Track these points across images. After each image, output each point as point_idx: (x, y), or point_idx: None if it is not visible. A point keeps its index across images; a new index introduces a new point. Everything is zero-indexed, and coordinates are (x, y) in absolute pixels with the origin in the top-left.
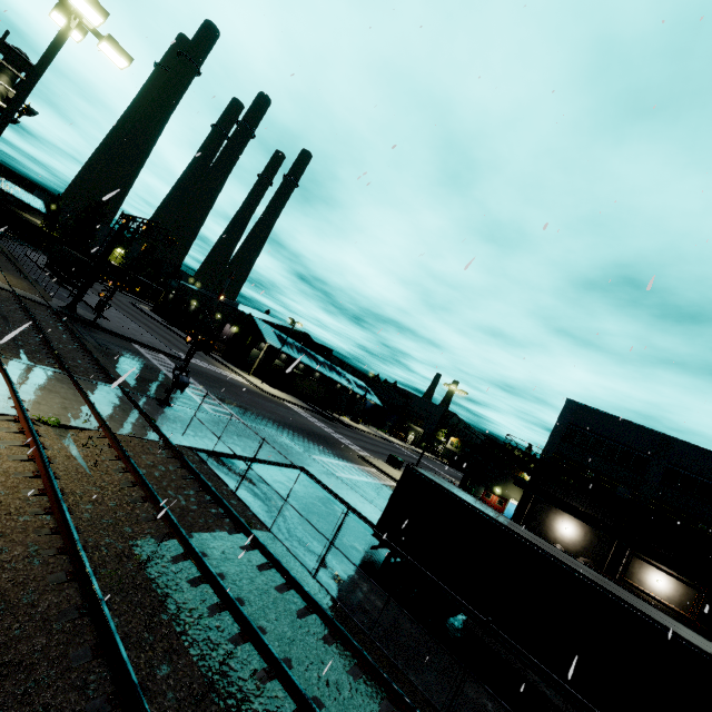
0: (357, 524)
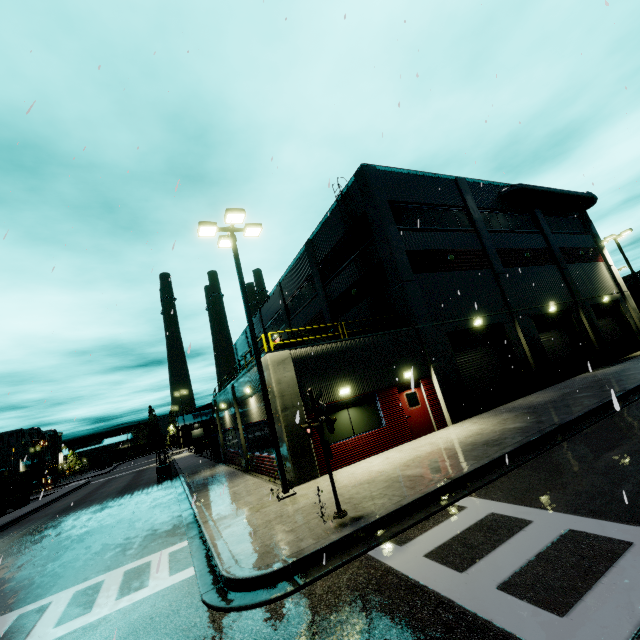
0: None
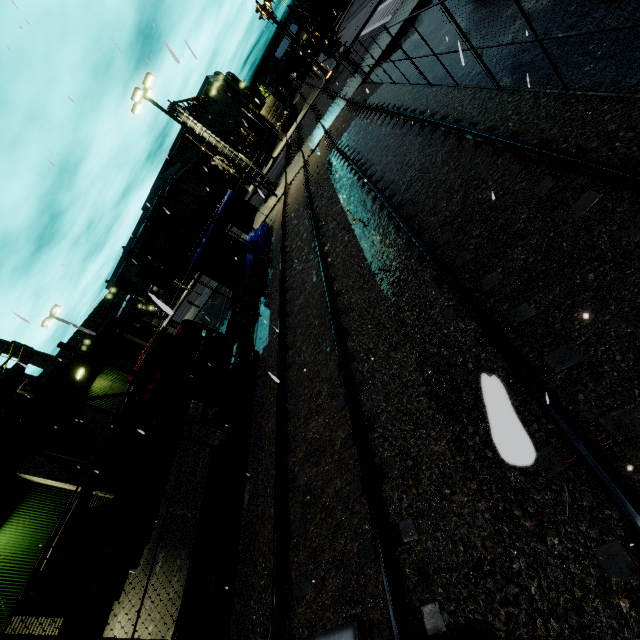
0: None
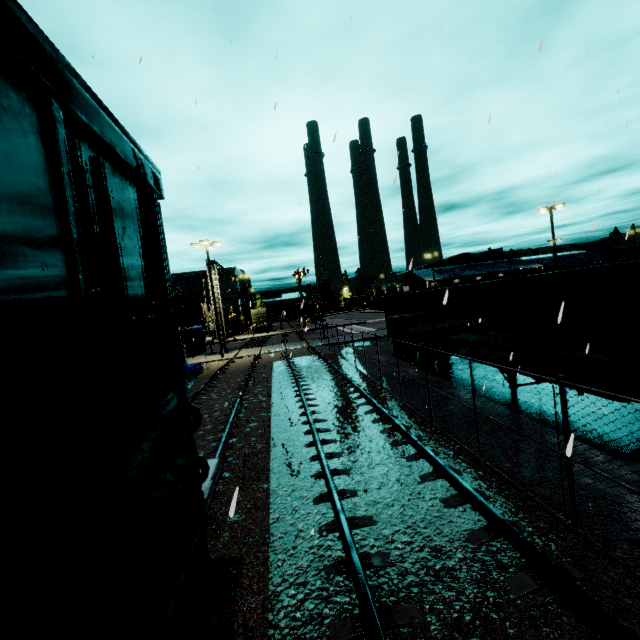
0: None
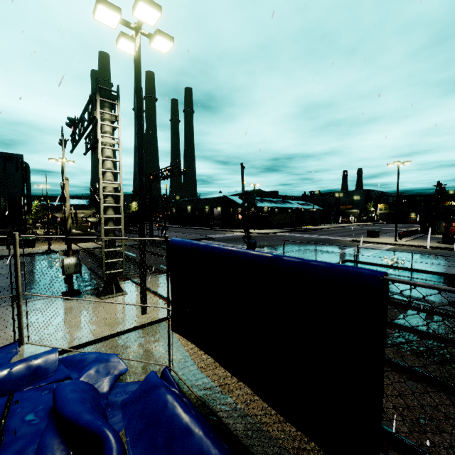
0: (421, 277)
